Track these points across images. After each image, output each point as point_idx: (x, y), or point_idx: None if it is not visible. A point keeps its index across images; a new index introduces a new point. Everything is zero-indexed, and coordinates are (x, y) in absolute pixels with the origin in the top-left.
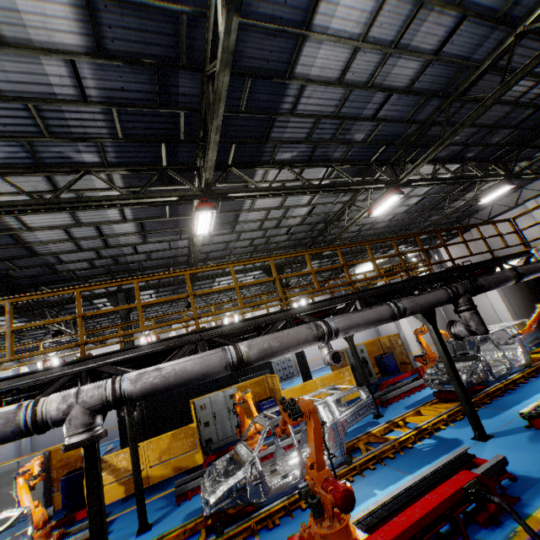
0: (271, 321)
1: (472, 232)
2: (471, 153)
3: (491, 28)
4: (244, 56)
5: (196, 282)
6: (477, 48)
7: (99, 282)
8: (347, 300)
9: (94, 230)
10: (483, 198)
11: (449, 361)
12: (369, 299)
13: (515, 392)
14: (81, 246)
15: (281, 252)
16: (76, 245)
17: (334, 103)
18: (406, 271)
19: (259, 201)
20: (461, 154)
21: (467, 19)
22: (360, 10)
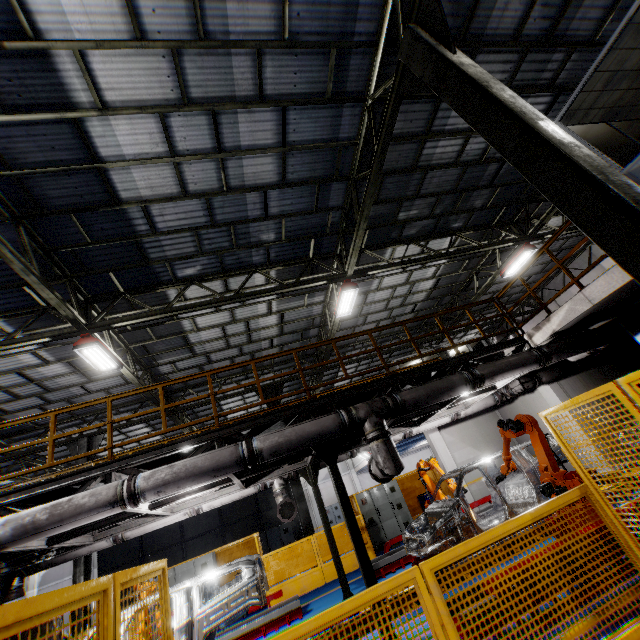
0: (79, 481)
1: (549, 307)
2: (457, 223)
3: (334, 107)
4: (50, 198)
5: (196, 413)
6: (337, 128)
7: (70, 427)
8: (198, 442)
9: (21, 377)
10: (506, 270)
11: (347, 519)
12: (236, 437)
13: (515, 559)
14: (18, 394)
15: (286, 367)
16: (9, 393)
17: (200, 213)
18: (305, 391)
19: (200, 319)
20: (443, 226)
21: (292, 108)
22: (146, 132)
